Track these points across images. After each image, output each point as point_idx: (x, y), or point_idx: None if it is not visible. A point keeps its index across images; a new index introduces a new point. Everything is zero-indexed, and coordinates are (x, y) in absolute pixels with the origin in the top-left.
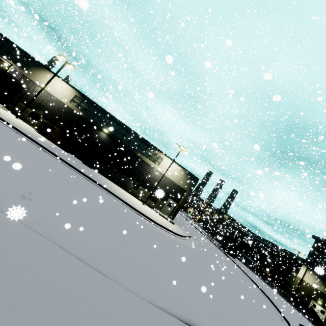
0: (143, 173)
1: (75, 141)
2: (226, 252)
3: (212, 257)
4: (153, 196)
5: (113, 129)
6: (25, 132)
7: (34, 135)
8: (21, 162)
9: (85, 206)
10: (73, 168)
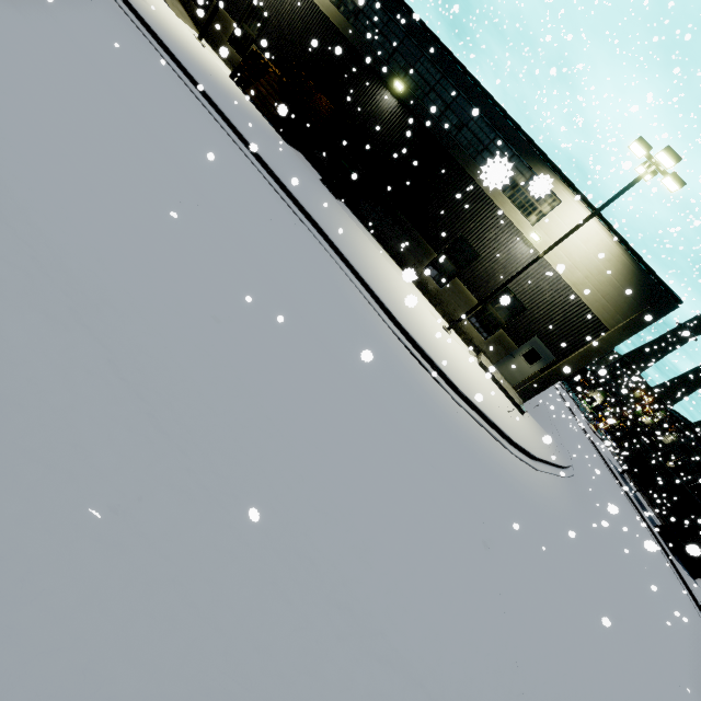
0: (475, 242)
1: (310, 112)
2: (672, 551)
3: (617, 559)
4: (486, 318)
5: (422, 82)
6: (170, 44)
7: (201, 66)
8: (1, 27)
9: (138, 222)
10: (255, 161)
